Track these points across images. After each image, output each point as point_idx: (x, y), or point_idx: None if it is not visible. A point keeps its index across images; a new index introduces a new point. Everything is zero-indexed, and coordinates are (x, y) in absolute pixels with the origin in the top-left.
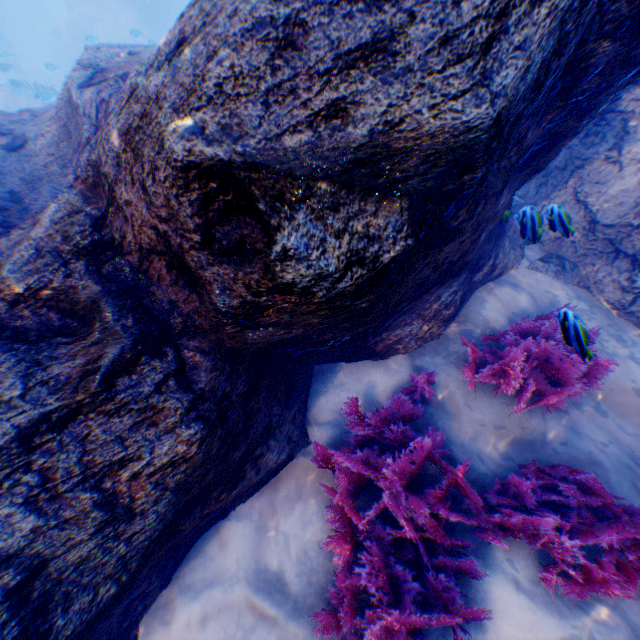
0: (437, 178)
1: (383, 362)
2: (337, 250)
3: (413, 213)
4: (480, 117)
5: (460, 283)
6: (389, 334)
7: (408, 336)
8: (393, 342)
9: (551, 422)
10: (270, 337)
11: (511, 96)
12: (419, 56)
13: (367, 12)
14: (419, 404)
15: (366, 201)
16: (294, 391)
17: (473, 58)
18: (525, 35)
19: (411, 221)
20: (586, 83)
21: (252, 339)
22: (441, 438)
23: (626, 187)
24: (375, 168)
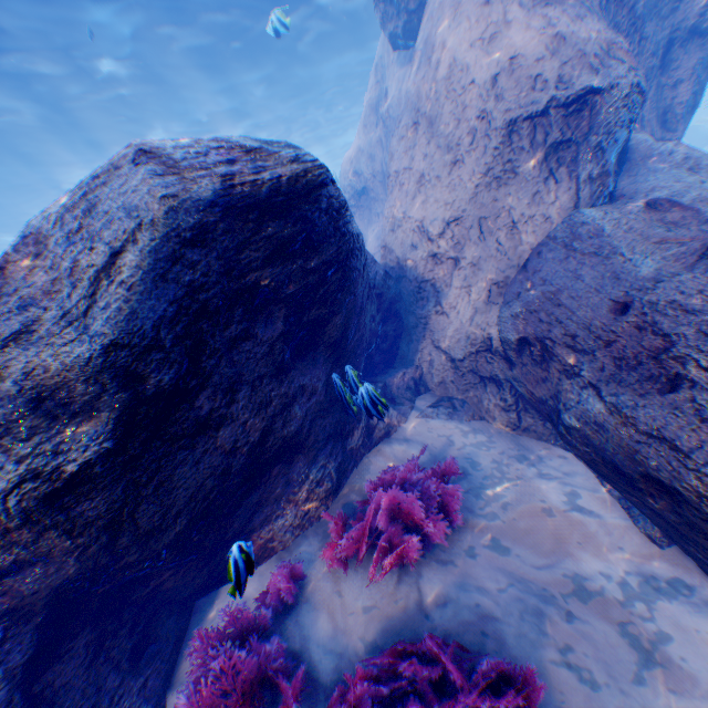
0: (123, 390)
1: (263, 569)
2: (14, 473)
3: (123, 419)
4: (85, 352)
5: (326, 453)
6: (261, 532)
7: (283, 528)
8: (268, 540)
9: (431, 580)
10: (52, 579)
11: (120, 332)
12: (50, 329)
13: (22, 314)
14: (266, 609)
15: (71, 423)
16: (150, 644)
17: (81, 321)
18: (108, 301)
19: (117, 427)
20: (285, 289)
21: (30, 588)
22: (285, 647)
23: (455, 326)
24: (58, 400)
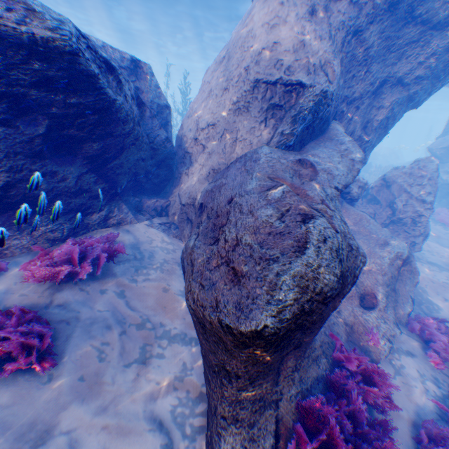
0: None
1: None
2: None
3: None
4: None
5: (67, 218)
6: None
7: (17, 245)
8: (5, 248)
9: (67, 294)
10: None
11: None
12: None
13: None
14: None
15: None
16: None
17: None
18: None
19: None
20: (49, 109)
21: None
22: None
23: (188, 184)
24: None
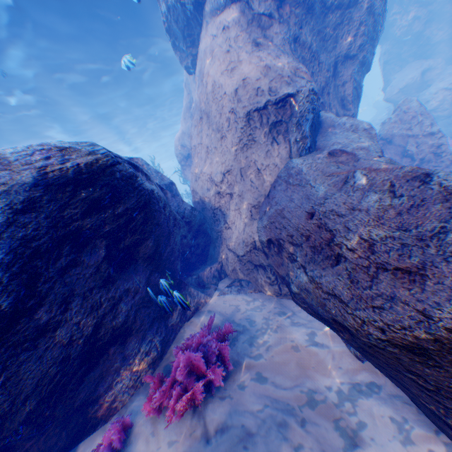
0: None
1: (108, 424)
2: None
3: None
4: None
5: (153, 331)
6: (106, 396)
7: (122, 390)
8: (111, 401)
9: (214, 413)
10: None
11: None
12: None
13: None
14: None
15: None
16: None
17: None
18: None
19: None
20: (103, 230)
21: None
22: None
23: (236, 234)
24: None
